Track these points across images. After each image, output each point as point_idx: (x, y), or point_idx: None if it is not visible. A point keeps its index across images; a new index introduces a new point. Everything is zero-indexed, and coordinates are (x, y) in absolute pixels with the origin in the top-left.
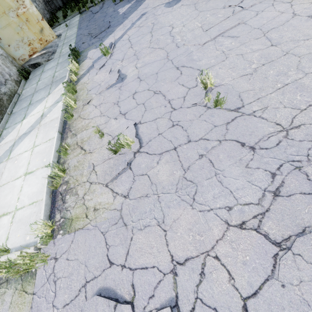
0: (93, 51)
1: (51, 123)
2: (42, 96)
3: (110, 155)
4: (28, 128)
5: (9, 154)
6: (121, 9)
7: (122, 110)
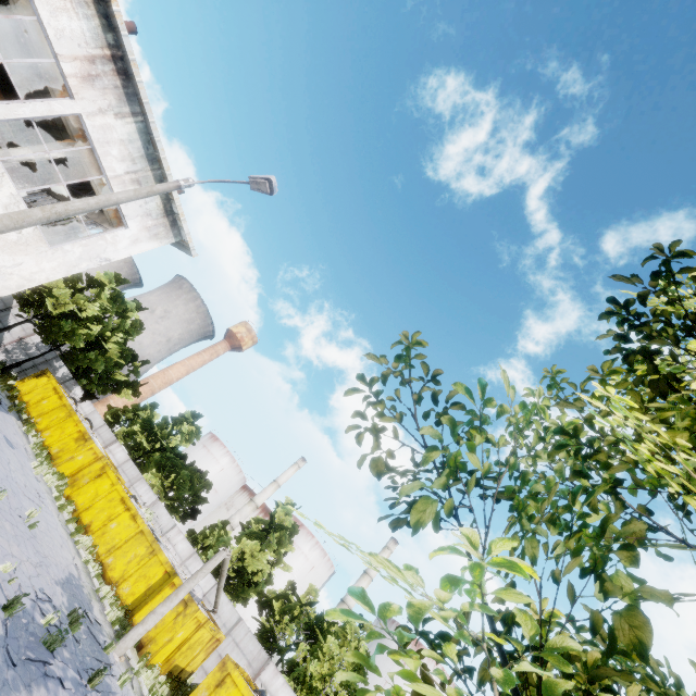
0: None
1: None
2: None
3: None
4: None
5: None
6: None
7: None
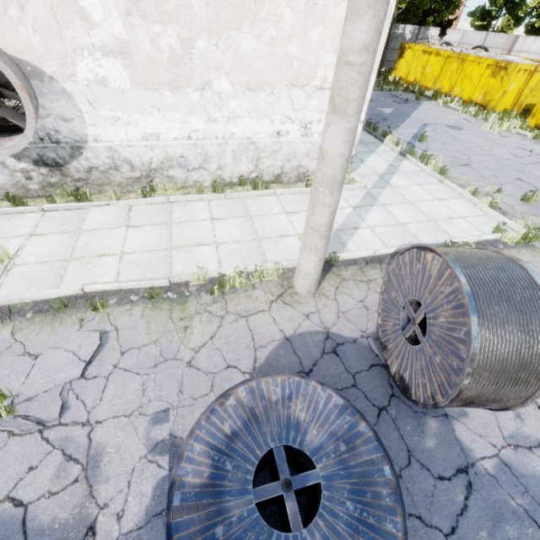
0: (396, 133)
1: (416, 173)
2: (363, 150)
3: (519, 203)
4: (384, 170)
5: (388, 183)
6: (382, 109)
7: (495, 182)
